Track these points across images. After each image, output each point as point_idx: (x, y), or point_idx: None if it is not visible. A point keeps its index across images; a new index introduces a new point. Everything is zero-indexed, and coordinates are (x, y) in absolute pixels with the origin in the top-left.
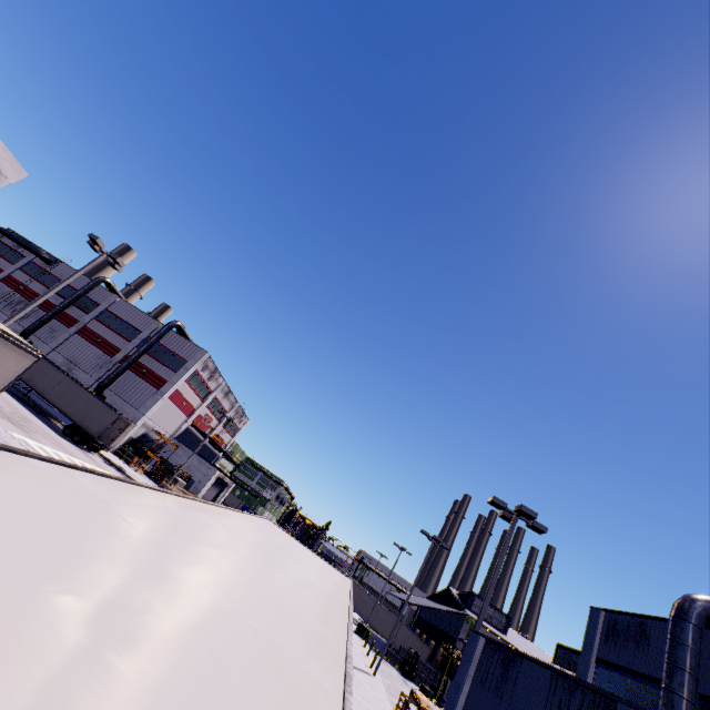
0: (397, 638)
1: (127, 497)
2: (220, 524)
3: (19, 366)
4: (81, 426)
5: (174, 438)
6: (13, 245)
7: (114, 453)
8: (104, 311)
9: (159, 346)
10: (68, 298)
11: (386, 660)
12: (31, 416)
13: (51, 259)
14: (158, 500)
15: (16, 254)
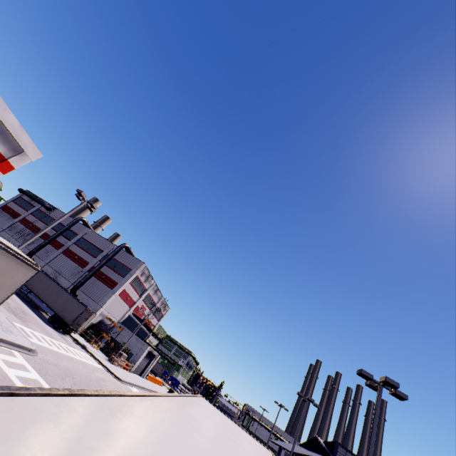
0: None
1: (122, 422)
2: (186, 422)
3: (25, 277)
4: (60, 316)
5: (120, 323)
6: (29, 200)
7: (80, 334)
8: (80, 238)
9: (113, 260)
10: (58, 231)
11: None
12: (28, 310)
13: (50, 207)
14: (143, 412)
15: (29, 205)
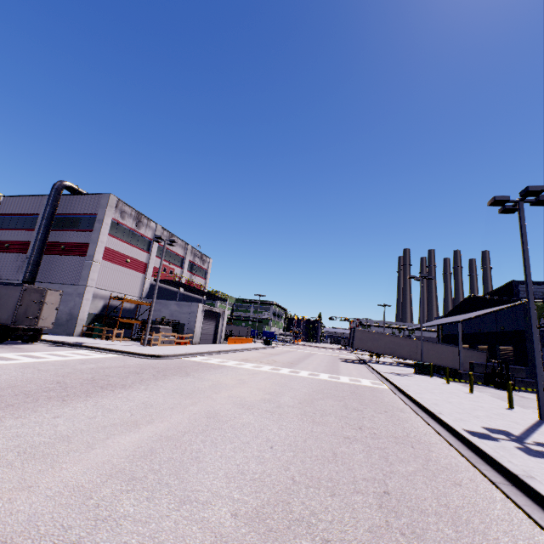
0: (447, 359)
1: None
2: None
3: None
4: None
5: (144, 298)
6: None
7: (84, 336)
8: None
9: (63, 218)
10: None
11: (467, 383)
12: None
13: None
14: None
15: None
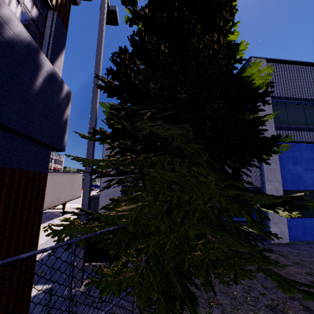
0: None
1: None
2: None
3: None
4: None
5: None
6: None
7: None
8: None
9: None
10: None
11: None
12: None
13: None
14: None
15: None
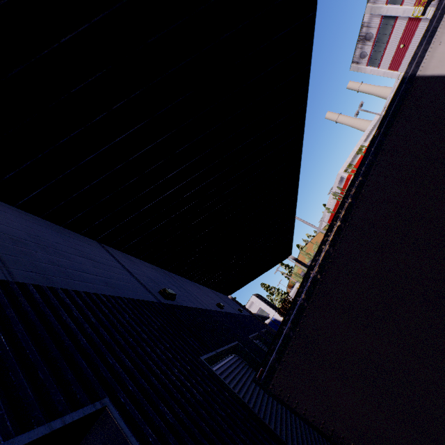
0: None
1: None
2: None
3: None
4: None
5: None
6: None
7: None
8: None
9: None
10: None
11: None
12: None
13: None
14: None
15: None
